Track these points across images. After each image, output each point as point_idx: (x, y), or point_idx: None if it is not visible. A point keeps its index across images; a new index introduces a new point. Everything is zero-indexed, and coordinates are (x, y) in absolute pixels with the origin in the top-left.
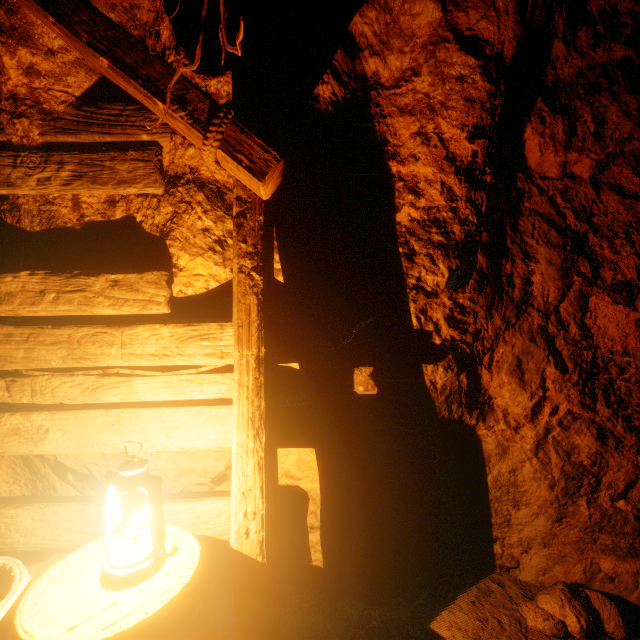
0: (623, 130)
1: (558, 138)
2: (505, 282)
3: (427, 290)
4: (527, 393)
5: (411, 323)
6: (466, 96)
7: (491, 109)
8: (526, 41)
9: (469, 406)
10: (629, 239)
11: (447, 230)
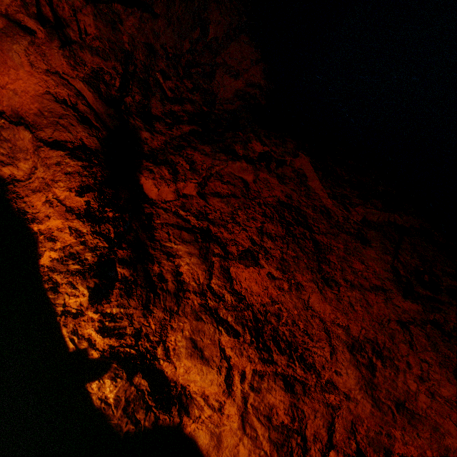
0: (207, 163)
1: (167, 177)
2: (157, 280)
3: (73, 312)
4: (214, 368)
5: (67, 347)
6: (65, 172)
7: (91, 174)
8: (110, 135)
9: (164, 405)
10: (236, 221)
11: (81, 258)
